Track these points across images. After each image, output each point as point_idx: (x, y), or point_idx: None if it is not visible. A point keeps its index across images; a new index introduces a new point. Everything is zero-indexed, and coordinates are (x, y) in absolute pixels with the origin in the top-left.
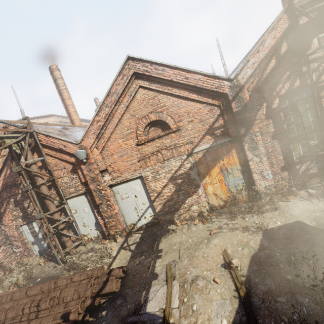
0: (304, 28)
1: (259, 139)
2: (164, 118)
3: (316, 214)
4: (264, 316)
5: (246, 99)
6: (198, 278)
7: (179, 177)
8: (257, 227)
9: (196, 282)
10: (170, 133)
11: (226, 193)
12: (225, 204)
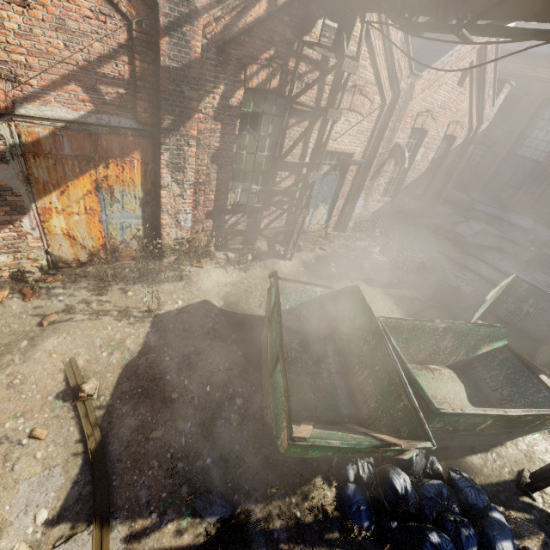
0: None
1: (193, 153)
2: None
3: (227, 290)
4: (124, 472)
5: (194, 53)
6: None
7: None
8: (147, 310)
9: None
10: None
11: (99, 237)
12: (92, 259)
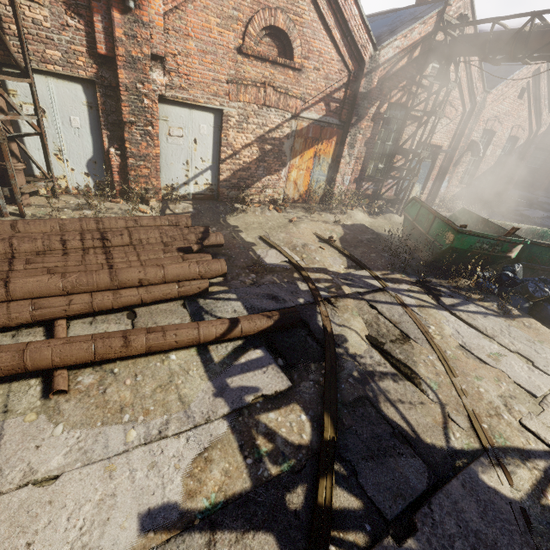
0: (433, 46)
1: (360, 138)
2: (293, 36)
3: (369, 224)
4: (366, 262)
5: (373, 85)
6: (308, 244)
7: (271, 142)
8: (336, 221)
9: (308, 247)
10: (289, 68)
11: (306, 186)
12: (299, 199)
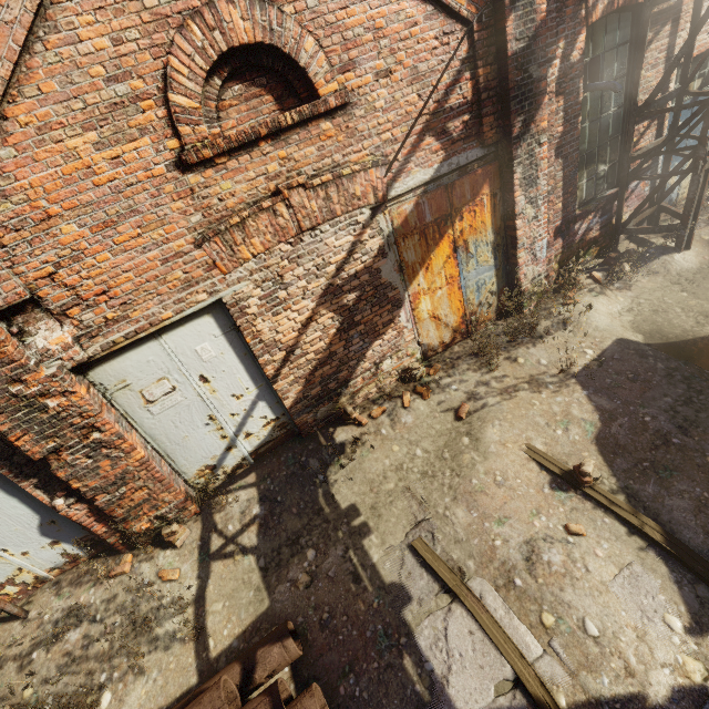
0: None
1: (544, 154)
2: (289, 38)
3: (628, 319)
4: None
5: (539, 14)
6: (537, 547)
7: (351, 285)
8: (560, 371)
9: (542, 560)
10: (317, 120)
11: (459, 308)
12: (454, 338)
